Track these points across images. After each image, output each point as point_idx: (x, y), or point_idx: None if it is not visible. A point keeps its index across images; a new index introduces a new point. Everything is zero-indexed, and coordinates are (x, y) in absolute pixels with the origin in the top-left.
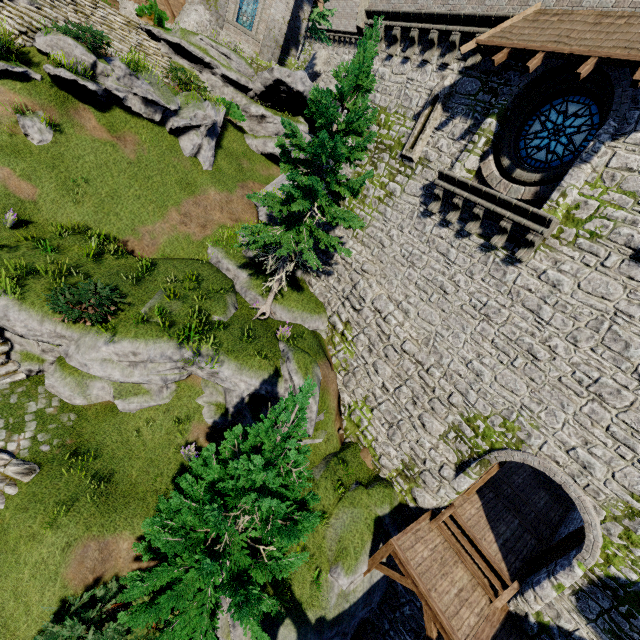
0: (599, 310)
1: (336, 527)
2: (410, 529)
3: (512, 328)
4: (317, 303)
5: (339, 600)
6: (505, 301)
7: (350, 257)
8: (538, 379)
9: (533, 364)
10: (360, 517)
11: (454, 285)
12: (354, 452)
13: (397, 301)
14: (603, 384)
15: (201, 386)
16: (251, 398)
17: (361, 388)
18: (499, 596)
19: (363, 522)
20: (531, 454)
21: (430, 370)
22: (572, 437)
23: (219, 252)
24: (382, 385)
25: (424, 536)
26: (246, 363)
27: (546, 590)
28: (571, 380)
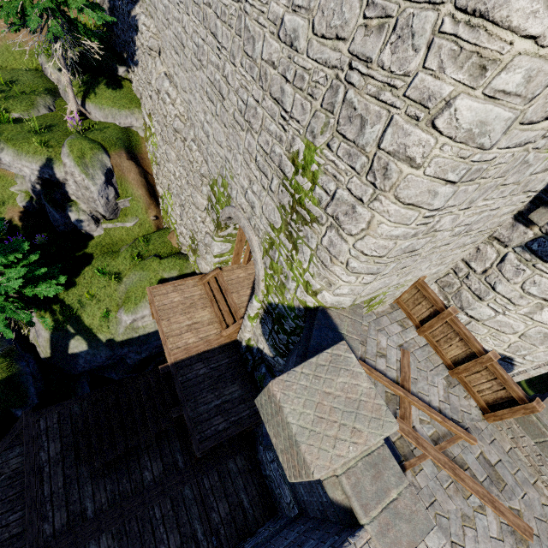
0: (238, 1)
1: (126, 284)
2: (172, 283)
3: (210, 67)
4: (132, 100)
5: (128, 331)
6: (203, 33)
7: (142, 36)
8: (227, 123)
9: (223, 106)
10: (146, 278)
11: (185, 33)
12: (162, 234)
13: (172, 76)
14: (249, 106)
15: (13, 178)
16: (46, 184)
17: (165, 178)
18: (227, 329)
19: (147, 281)
20: (232, 207)
21: (190, 145)
22: (245, 179)
23: (44, 57)
24: (174, 171)
25: (185, 289)
26: (22, 149)
27: (246, 321)
28: (238, 113)
